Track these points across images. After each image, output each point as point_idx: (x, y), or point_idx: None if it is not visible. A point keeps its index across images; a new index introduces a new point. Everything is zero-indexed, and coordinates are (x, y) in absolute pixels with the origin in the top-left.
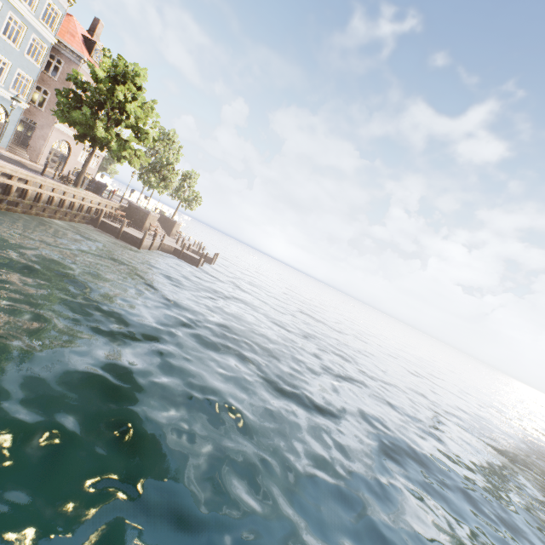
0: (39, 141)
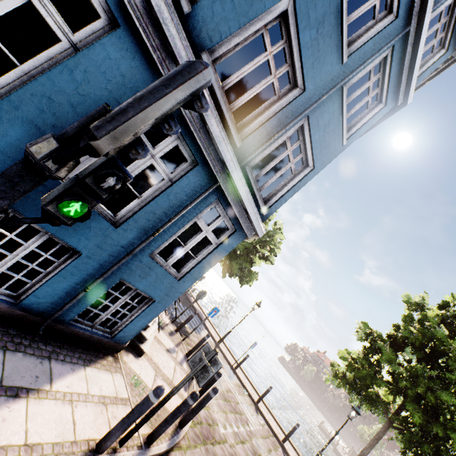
0: None
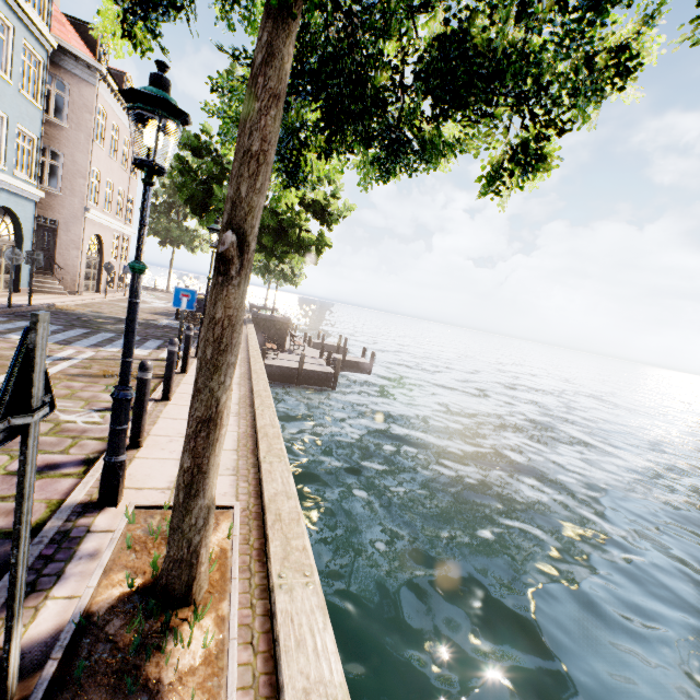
0: (69, 253)
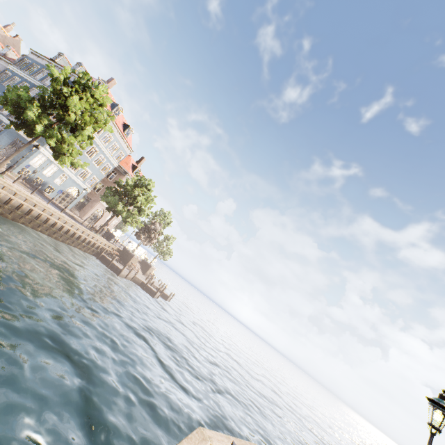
0: (88, 208)
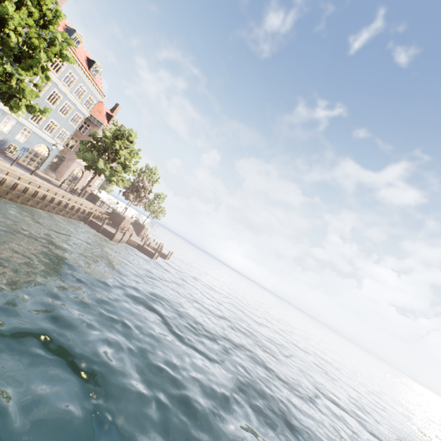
0: (64, 168)
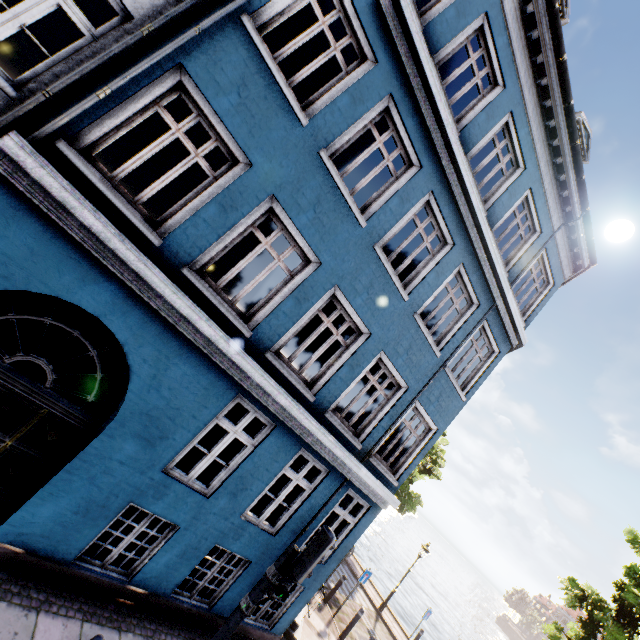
0: None
